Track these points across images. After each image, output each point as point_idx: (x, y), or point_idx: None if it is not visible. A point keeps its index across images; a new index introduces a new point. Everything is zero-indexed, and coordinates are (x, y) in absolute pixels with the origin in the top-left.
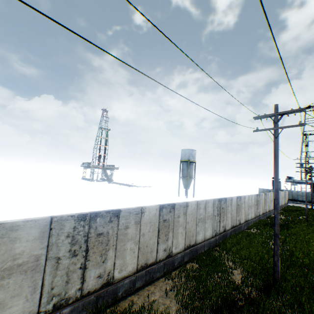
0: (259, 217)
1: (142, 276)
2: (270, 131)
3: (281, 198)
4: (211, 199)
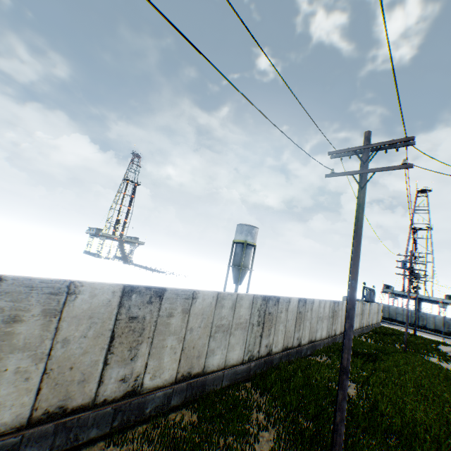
0: (335, 338)
1: (42, 437)
2: (353, 176)
3: (372, 313)
4: (248, 294)
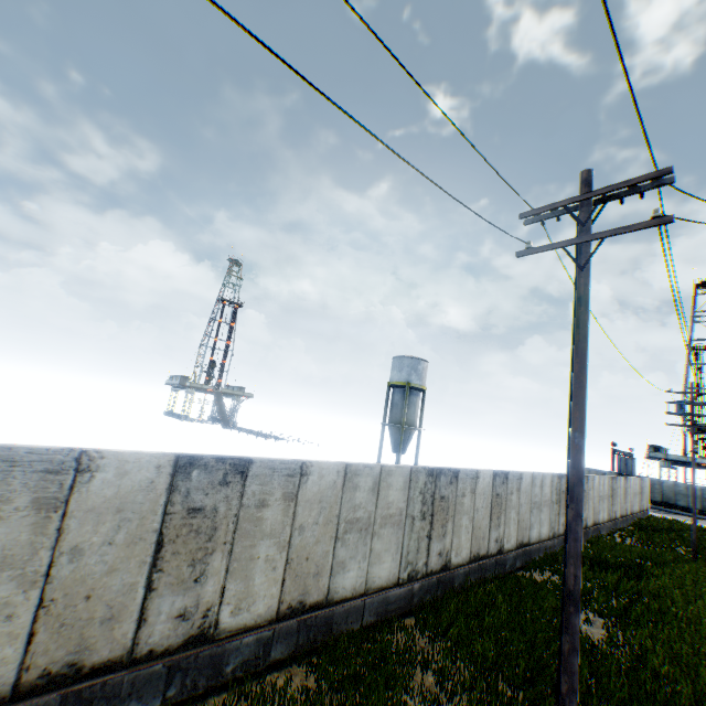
0: None
1: None
2: (565, 249)
3: (631, 495)
4: (401, 467)
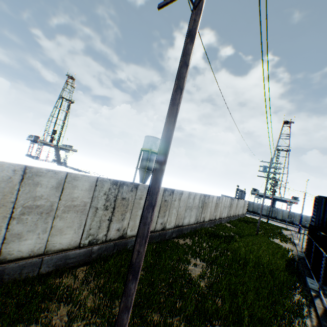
0: (204, 224)
1: None
2: None
3: (239, 207)
4: (88, 176)
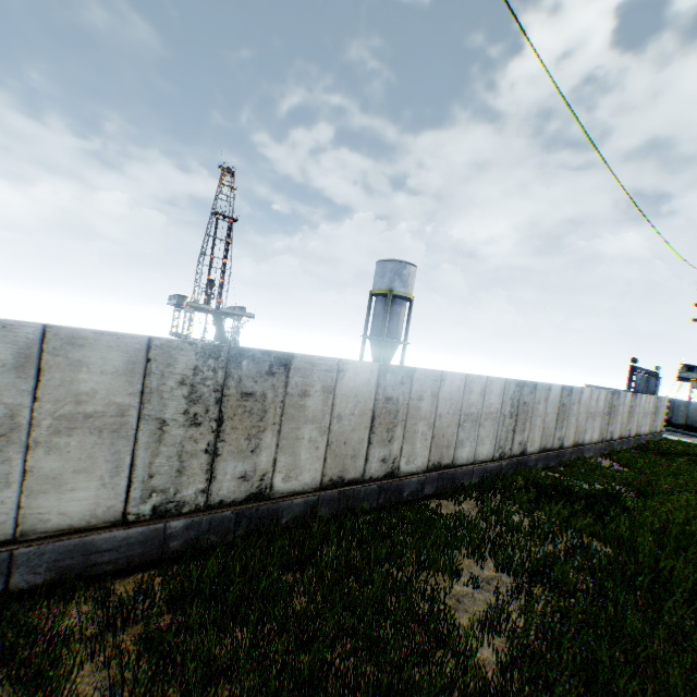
0: (524, 460)
1: None
2: None
3: (640, 414)
4: (116, 334)
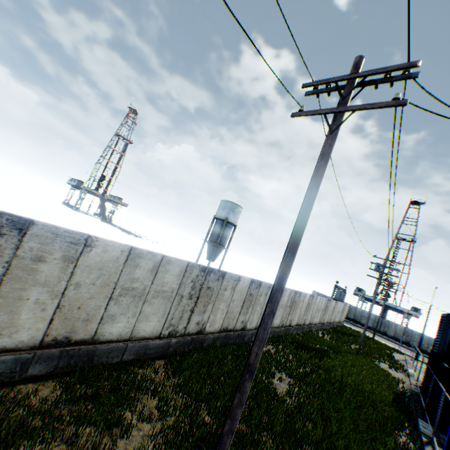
0: (289, 329)
1: None
2: (325, 116)
3: (337, 312)
4: (180, 260)
